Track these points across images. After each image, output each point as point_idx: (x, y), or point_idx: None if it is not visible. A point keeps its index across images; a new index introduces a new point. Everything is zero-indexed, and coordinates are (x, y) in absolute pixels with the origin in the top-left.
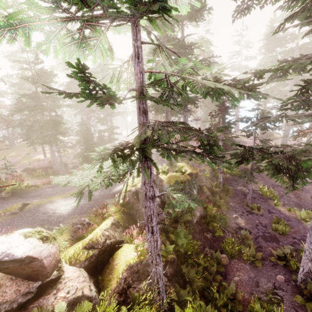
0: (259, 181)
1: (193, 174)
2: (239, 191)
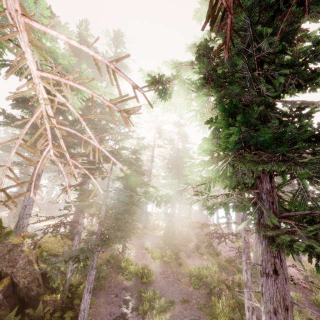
0: (174, 305)
1: (9, 245)
2: (113, 318)
